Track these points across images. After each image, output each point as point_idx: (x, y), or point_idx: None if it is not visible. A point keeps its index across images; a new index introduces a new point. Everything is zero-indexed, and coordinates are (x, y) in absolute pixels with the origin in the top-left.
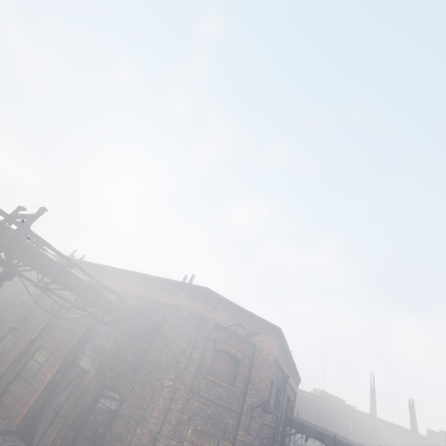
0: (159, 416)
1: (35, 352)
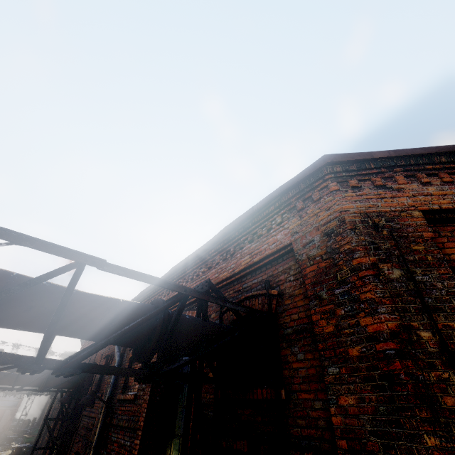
0: None
1: None
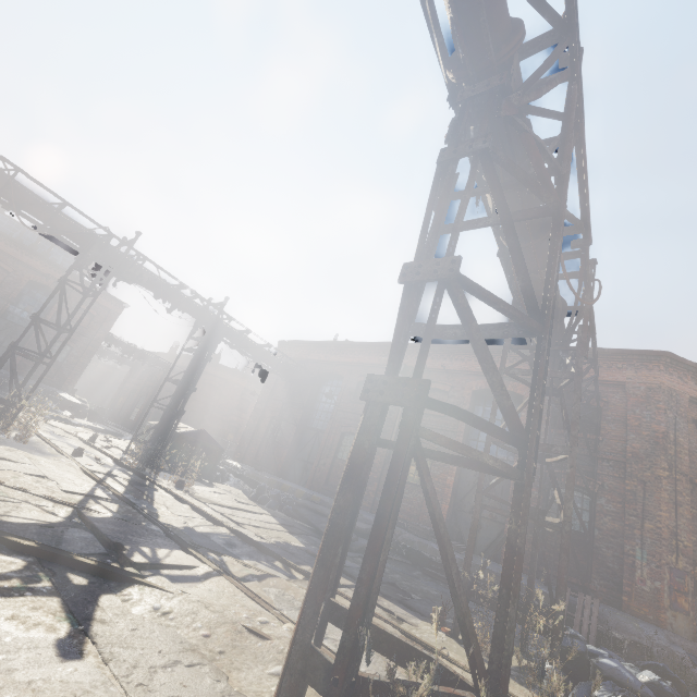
0: (668, 510)
1: None
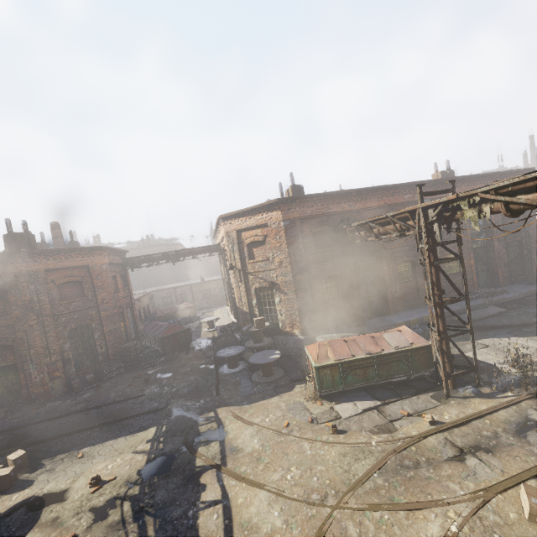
0: None
1: None
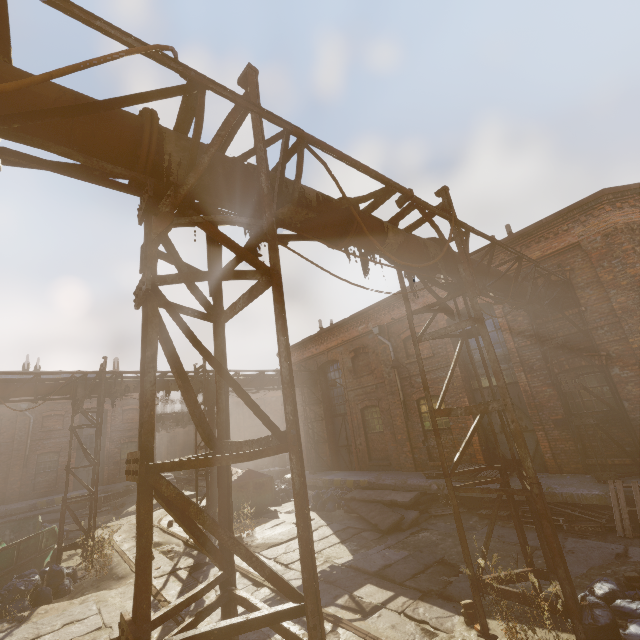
0: None
1: (418, 407)
